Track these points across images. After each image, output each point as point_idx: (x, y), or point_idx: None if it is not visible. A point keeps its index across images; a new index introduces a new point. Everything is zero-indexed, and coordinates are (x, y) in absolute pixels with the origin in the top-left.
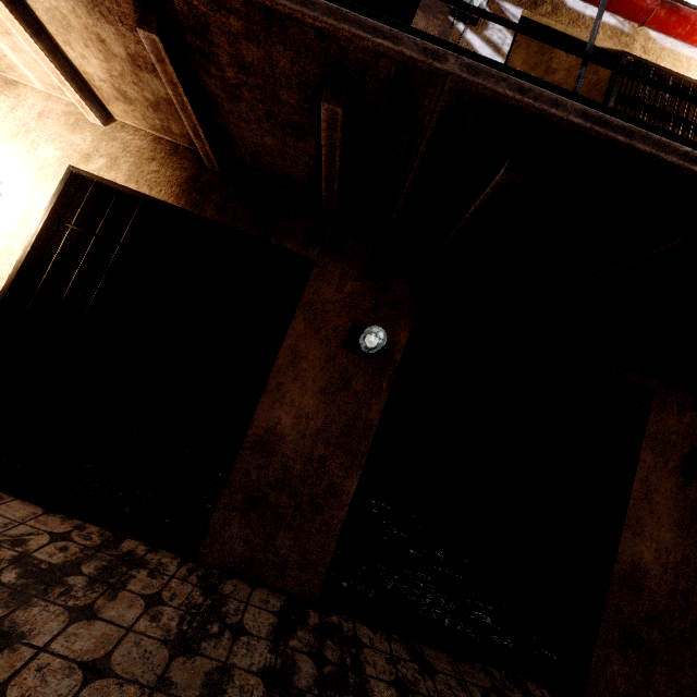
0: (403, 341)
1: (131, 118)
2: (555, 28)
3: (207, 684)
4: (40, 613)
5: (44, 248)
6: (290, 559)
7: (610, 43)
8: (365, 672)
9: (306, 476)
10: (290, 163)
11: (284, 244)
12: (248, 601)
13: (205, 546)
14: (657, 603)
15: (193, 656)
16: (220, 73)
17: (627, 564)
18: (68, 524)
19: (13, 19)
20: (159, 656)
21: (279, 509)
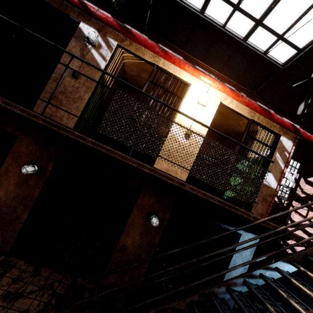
0: (50, 168)
1: None
2: (131, 51)
3: None
4: None
5: None
6: None
7: (150, 60)
8: (5, 275)
9: (8, 212)
10: None
11: (6, 129)
12: None
13: None
14: (129, 257)
15: None
16: None
17: (121, 245)
18: None
19: None
20: None
21: None
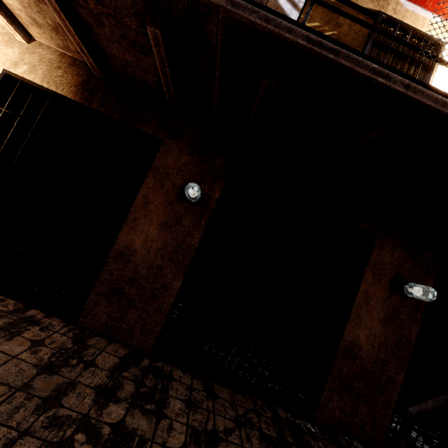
0: (217, 195)
1: (44, 38)
2: None
3: (56, 390)
4: None
5: None
6: (135, 327)
7: (372, 5)
8: (168, 393)
9: (149, 277)
10: (145, 73)
11: (143, 129)
12: (104, 349)
13: (82, 316)
14: (365, 367)
15: (53, 374)
16: (86, 5)
17: (349, 342)
18: None
19: None
20: (29, 372)
21: (130, 296)
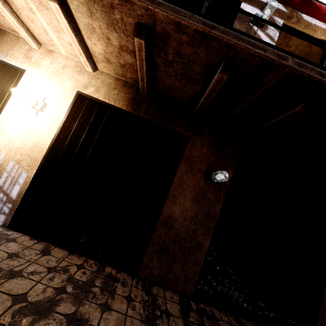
0: (230, 175)
1: (107, 69)
2: (298, 29)
3: None
4: (89, 308)
5: (66, 129)
6: (179, 276)
7: (323, 36)
8: None
9: (186, 238)
10: (183, 93)
11: (176, 129)
12: (165, 298)
13: (141, 270)
14: None
15: None
16: (165, 56)
17: None
18: (80, 259)
19: (69, 28)
20: None
21: (174, 253)
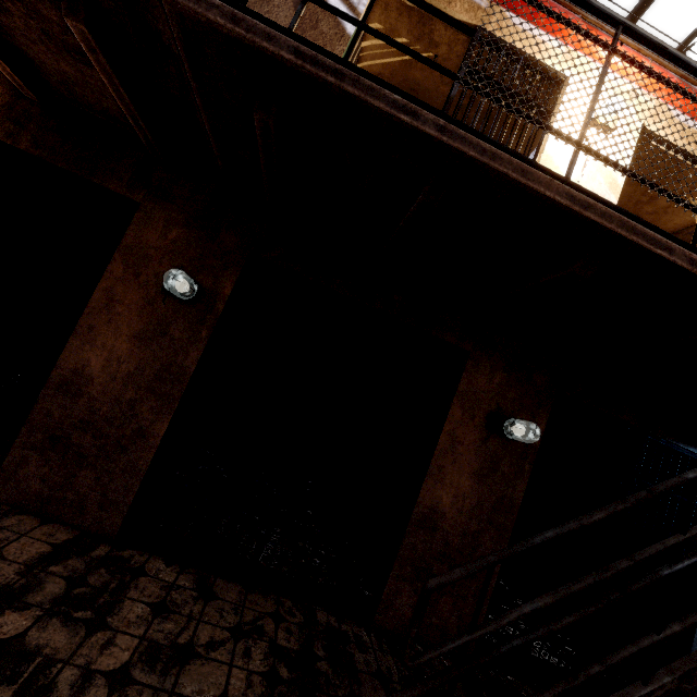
0: (227, 291)
1: None
2: None
3: None
4: None
5: None
6: (90, 497)
7: (466, 16)
8: (126, 595)
9: (114, 418)
10: (100, 96)
11: (107, 184)
12: (27, 533)
13: None
14: (449, 542)
15: None
16: None
17: (426, 508)
18: None
19: None
20: None
21: (82, 449)
